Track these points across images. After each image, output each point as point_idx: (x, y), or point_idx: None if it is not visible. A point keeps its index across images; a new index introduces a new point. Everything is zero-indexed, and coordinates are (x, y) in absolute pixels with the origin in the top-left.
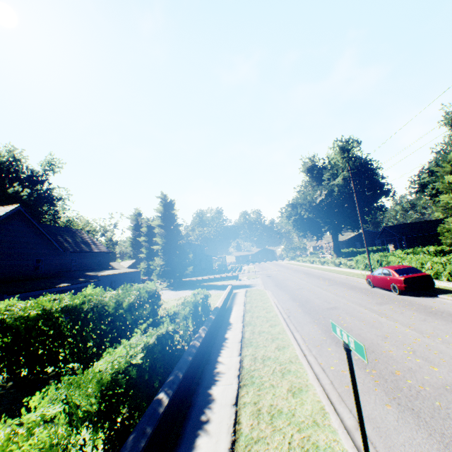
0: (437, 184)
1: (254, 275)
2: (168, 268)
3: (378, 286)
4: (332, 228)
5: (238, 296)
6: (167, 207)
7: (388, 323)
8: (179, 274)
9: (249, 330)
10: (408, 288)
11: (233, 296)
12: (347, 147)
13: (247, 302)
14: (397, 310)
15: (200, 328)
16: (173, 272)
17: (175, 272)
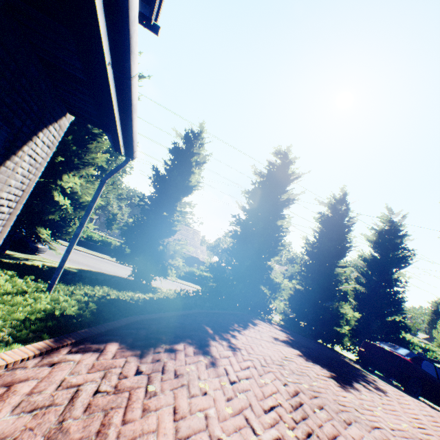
0: None
1: None
2: None
3: None
4: None
5: None
6: None
7: None
8: None
9: None
10: None
11: None
12: None
13: None
14: None
15: None
16: None
17: None
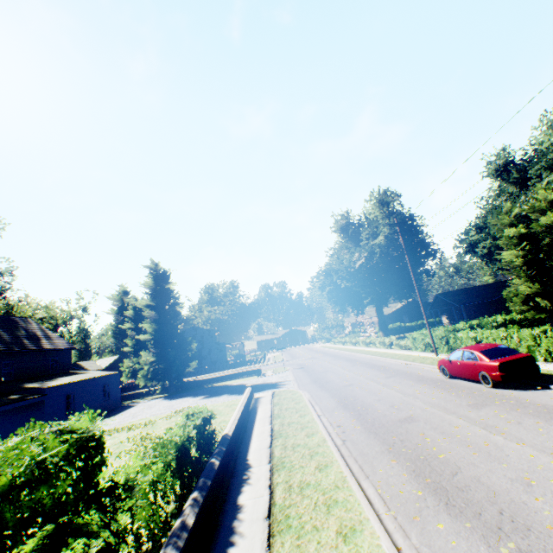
0: (488, 242)
1: (282, 366)
2: (161, 366)
3: (458, 375)
4: (376, 299)
5: (261, 405)
6: (160, 280)
7: (513, 448)
8: (177, 373)
9: (282, 483)
10: (507, 378)
11: (254, 404)
12: (386, 199)
13: (275, 416)
14: (508, 417)
15: (191, 490)
16: (168, 372)
17: (171, 371)
